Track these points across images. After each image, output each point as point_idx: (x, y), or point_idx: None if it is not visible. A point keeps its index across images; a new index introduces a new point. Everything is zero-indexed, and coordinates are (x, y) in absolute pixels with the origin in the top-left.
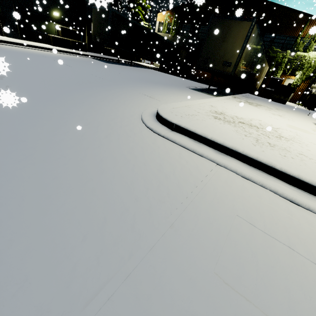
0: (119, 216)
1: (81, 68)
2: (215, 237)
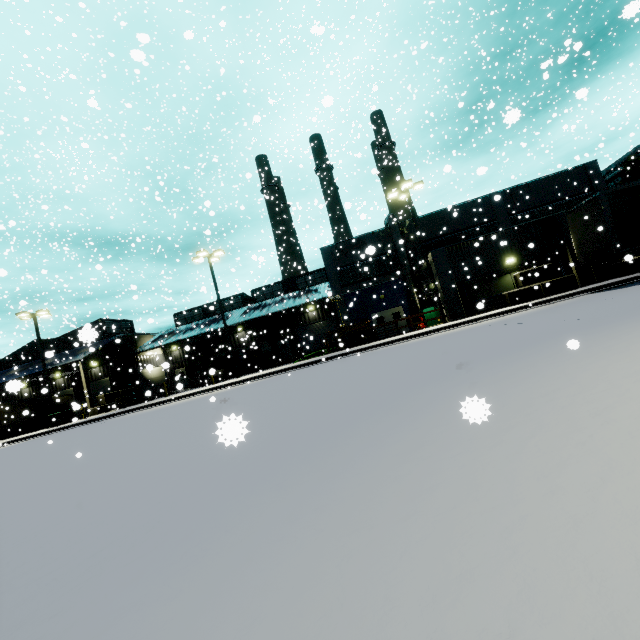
0: None
1: (546, 318)
2: None
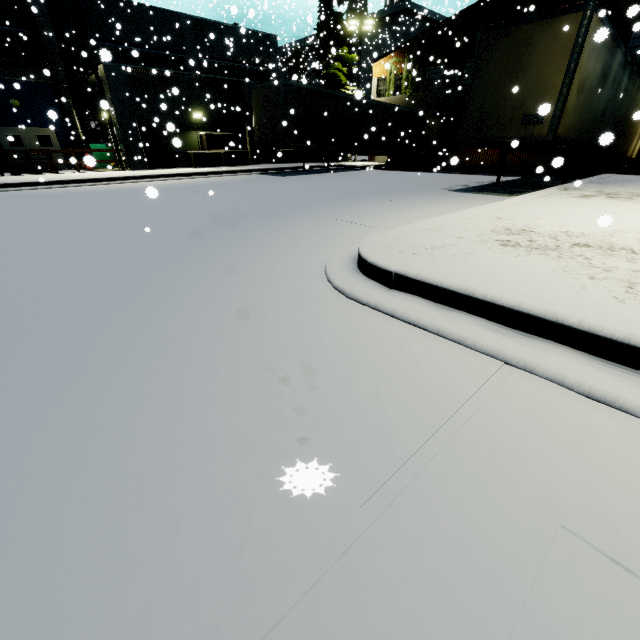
0: (212, 518)
1: (233, 195)
2: (477, 605)
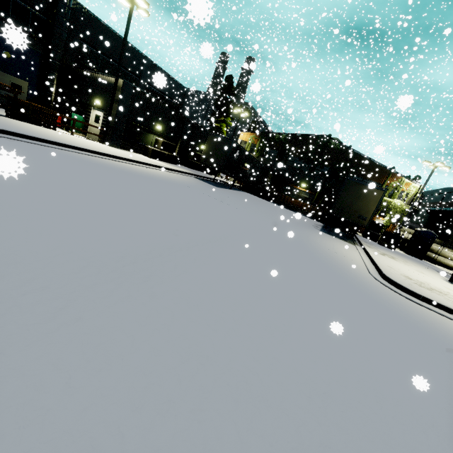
0: None
1: (240, 208)
2: None
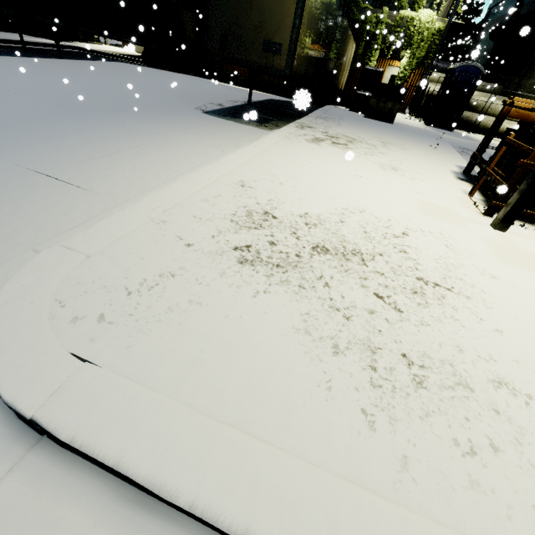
0: None
1: None
2: None
